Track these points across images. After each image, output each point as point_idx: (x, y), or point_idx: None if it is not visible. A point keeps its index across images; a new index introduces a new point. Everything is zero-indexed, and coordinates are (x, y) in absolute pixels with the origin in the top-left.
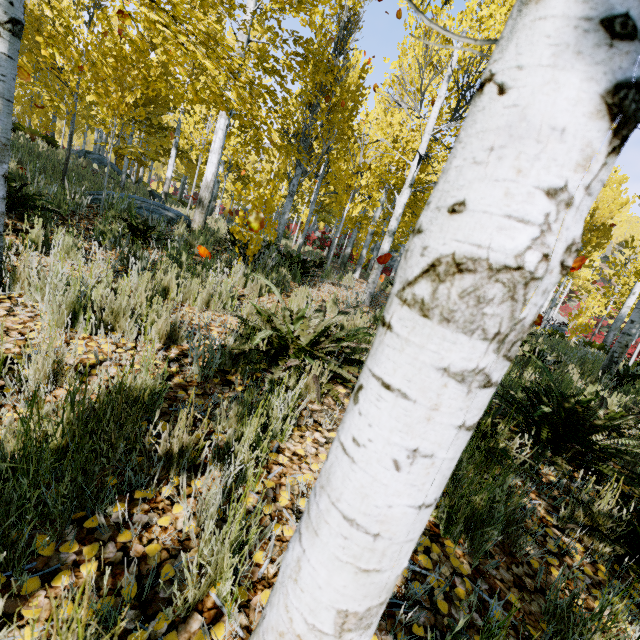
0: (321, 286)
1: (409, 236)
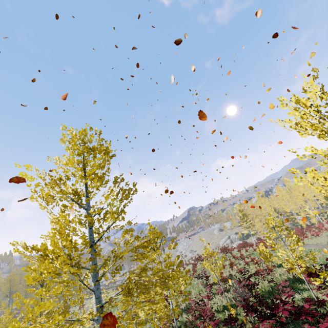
0: None
1: None
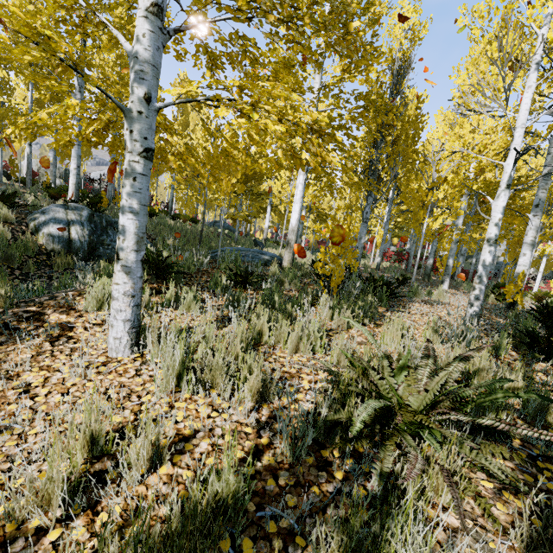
0: (411, 307)
1: (505, 237)
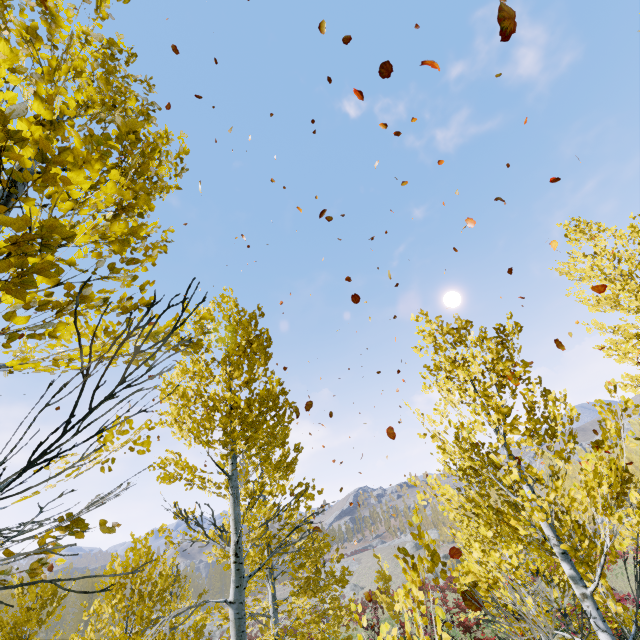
0: None
1: None
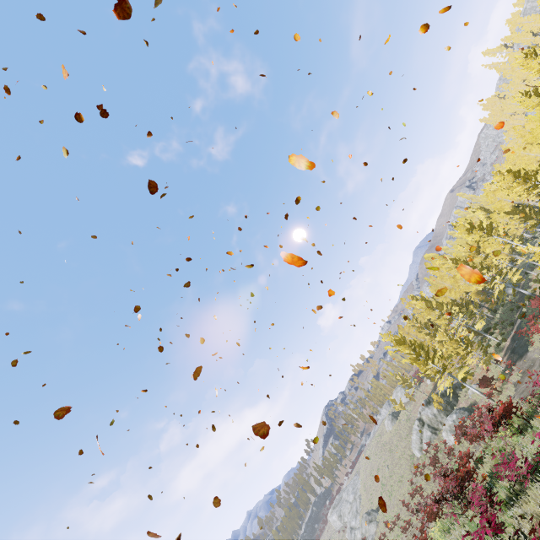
0: None
1: None
